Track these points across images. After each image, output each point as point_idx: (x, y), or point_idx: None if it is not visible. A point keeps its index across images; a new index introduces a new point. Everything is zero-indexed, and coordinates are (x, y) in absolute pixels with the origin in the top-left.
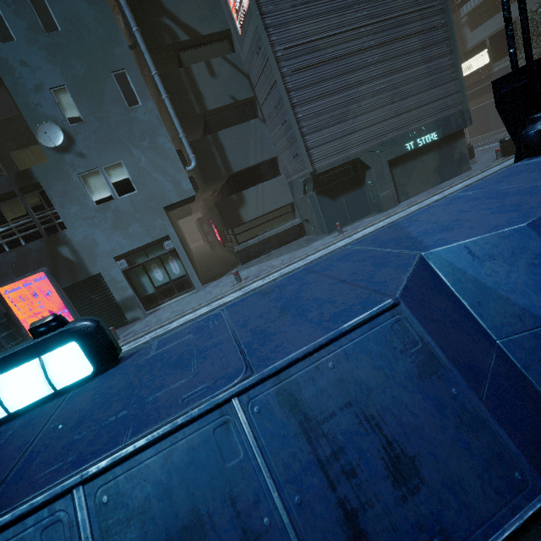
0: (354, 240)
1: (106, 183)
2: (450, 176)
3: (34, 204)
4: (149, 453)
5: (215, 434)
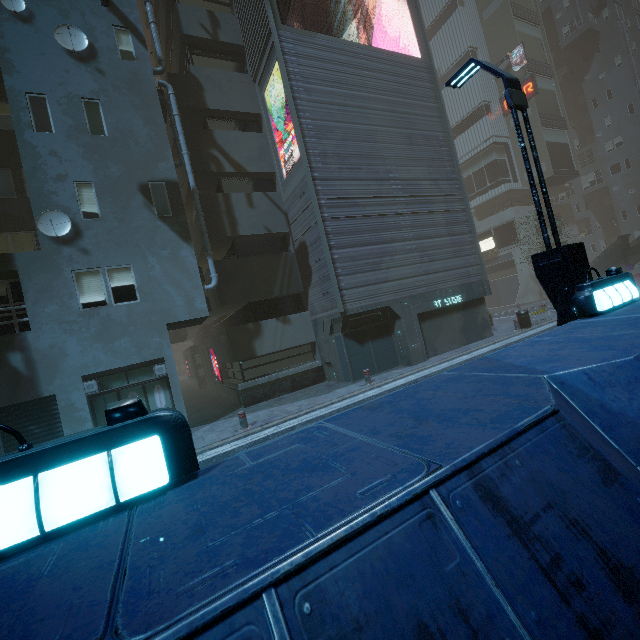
0: (386, 391)
1: (105, 285)
2: (475, 338)
3: None
4: (351, 548)
5: (422, 530)
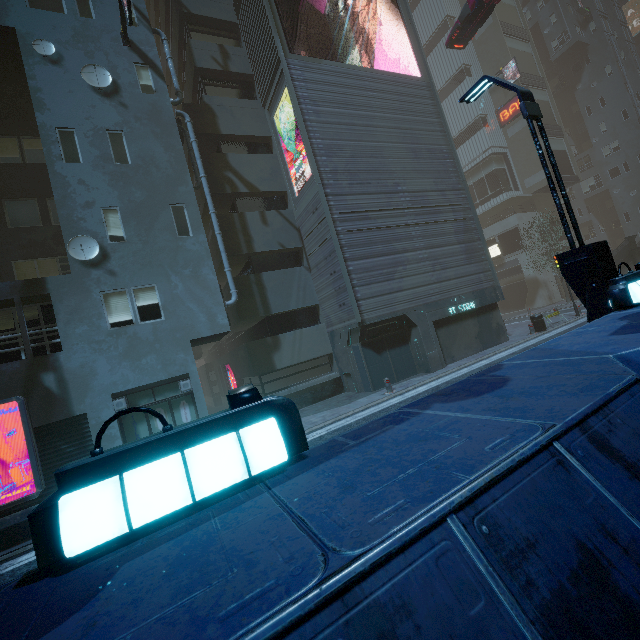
0: (409, 398)
1: (131, 305)
2: (490, 344)
3: (28, 318)
4: (504, 486)
5: (556, 473)
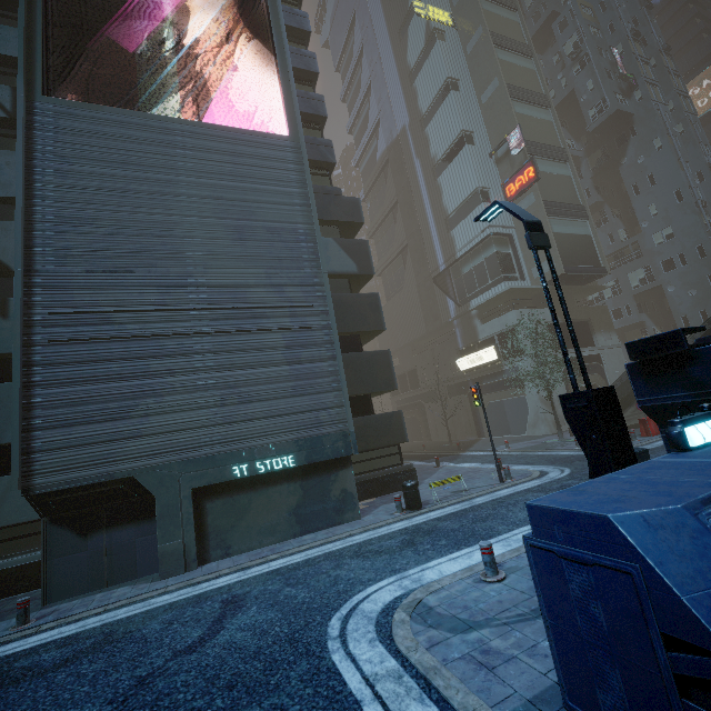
0: None
1: None
2: (320, 524)
3: None
4: None
5: None
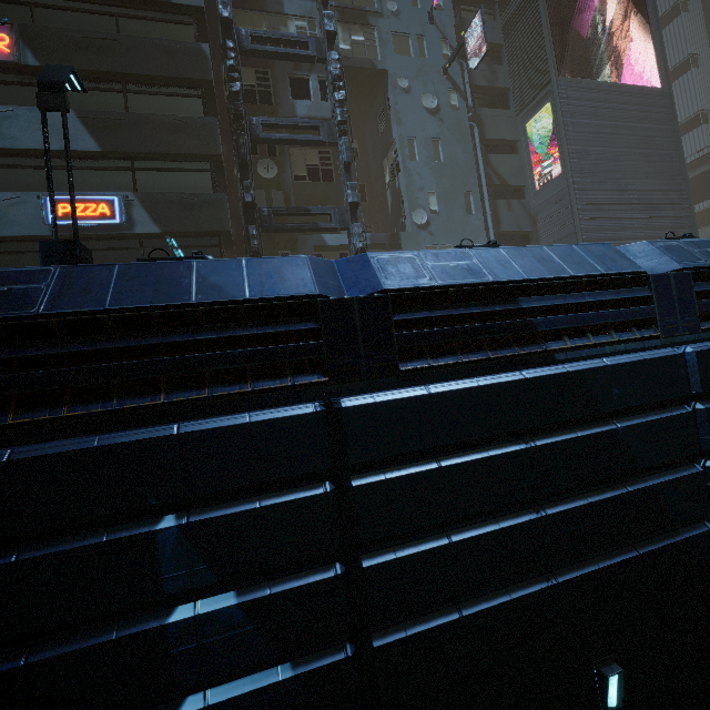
0: None
1: None
2: None
3: None
4: None
5: None
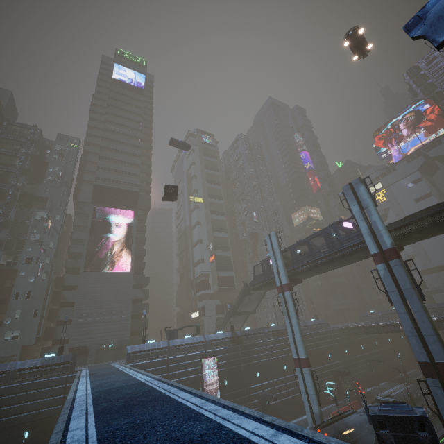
0: None
1: (12, 335)
2: (119, 358)
3: None
4: None
5: None
